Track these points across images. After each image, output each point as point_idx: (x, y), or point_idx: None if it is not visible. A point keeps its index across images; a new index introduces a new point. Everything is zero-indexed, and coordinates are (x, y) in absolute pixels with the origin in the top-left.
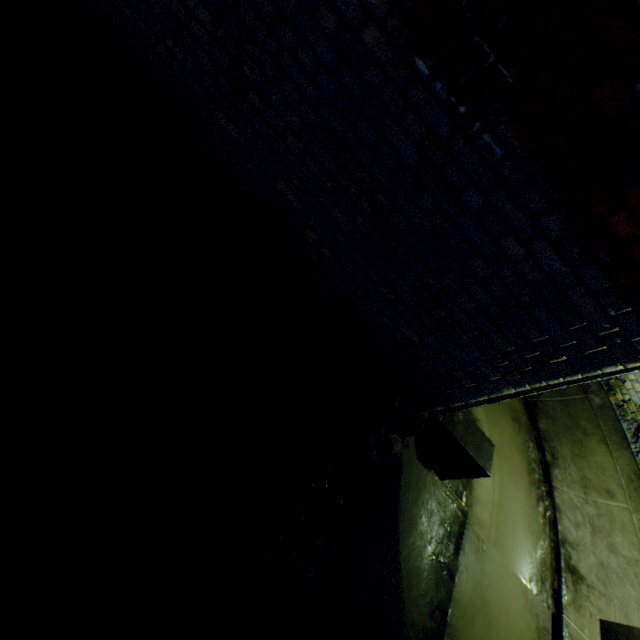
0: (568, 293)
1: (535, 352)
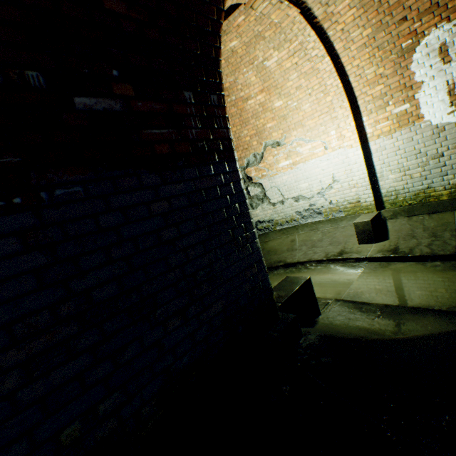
0: (198, 188)
1: (233, 218)
